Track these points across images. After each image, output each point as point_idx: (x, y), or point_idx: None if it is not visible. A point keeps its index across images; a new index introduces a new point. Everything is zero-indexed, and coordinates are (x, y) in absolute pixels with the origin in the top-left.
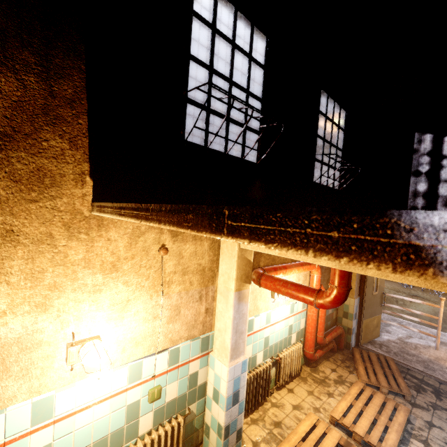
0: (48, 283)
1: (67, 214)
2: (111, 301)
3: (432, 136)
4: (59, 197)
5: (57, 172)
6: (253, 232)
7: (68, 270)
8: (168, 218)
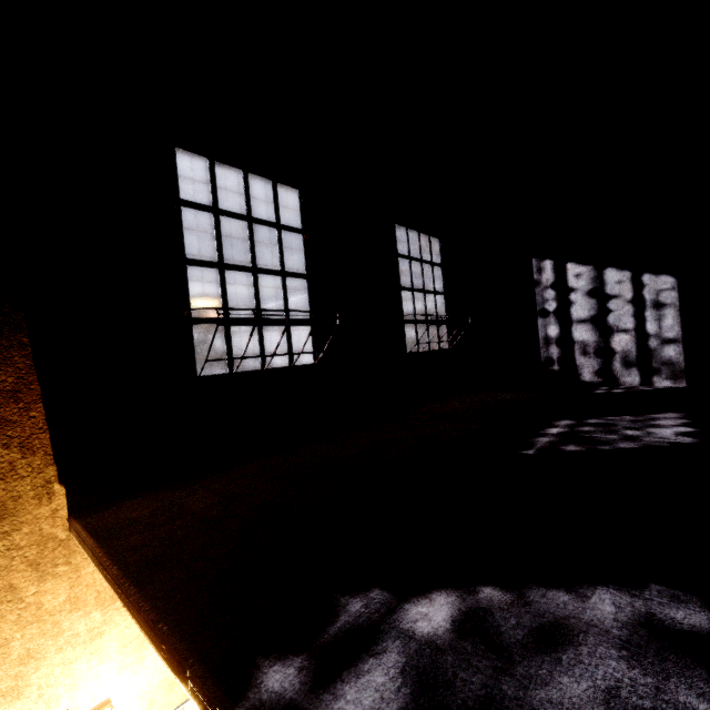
0: (17, 655)
1: (32, 547)
2: (120, 642)
3: (553, 263)
4: (17, 529)
5: (8, 496)
6: (206, 709)
7: (46, 625)
8: (148, 630)
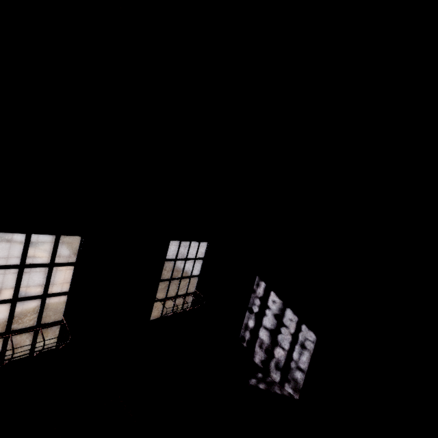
0: None
1: None
2: None
3: (265, 285)
4: None
5: None
6: None
7: None
8: None
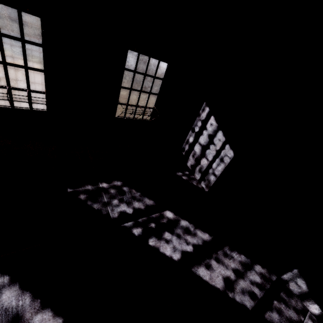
0: None
1: None
2: None
3: (209, 111)
4: None
5: None
6: None
7: None
8: None
